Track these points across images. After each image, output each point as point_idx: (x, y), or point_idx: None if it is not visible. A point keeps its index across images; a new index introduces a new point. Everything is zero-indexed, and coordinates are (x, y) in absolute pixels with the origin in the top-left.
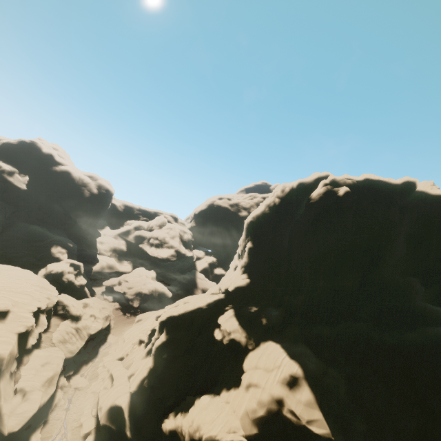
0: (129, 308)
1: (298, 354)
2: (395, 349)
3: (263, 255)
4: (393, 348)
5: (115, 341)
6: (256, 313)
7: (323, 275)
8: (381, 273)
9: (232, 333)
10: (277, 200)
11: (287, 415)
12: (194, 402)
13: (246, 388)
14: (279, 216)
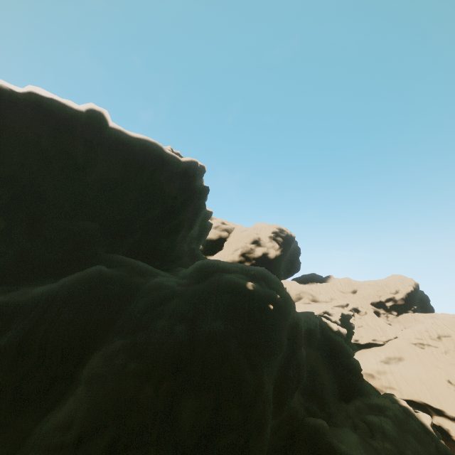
0: None
1: None
2: (1, 309)
3: None
4: None
5: None
6: None
7: None
8: (32, 213)
9: None
10: None
11: None
12: None
13: None
14: None
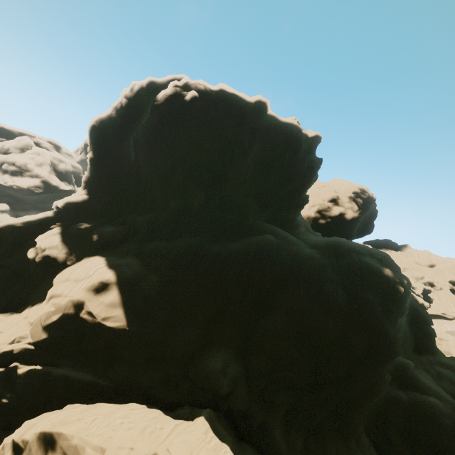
0: None
1: (120, 264)
2: (218, 255)
3: (106, 168)
4: (216, 255)
5: None
6: (88, 230)
7: (172, 193)
8: (222, 190)
9: (47, 250)
10: (124, 101)
11: (84, 317)
12: None
13: (48, 300)
14: (126, 122)
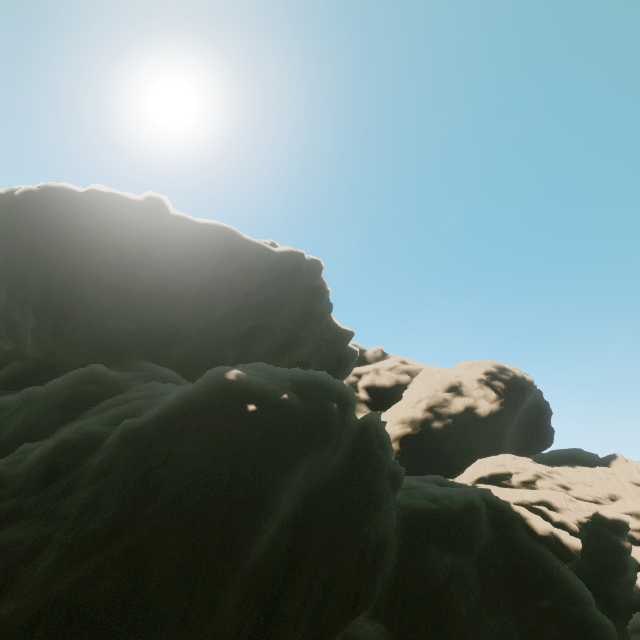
0: None
1: None
2: None
3: None
4: None
5: None
6: None
7: None
8: (61, 309)
9: None
10: None
11: None
12: None
13: None
14: None
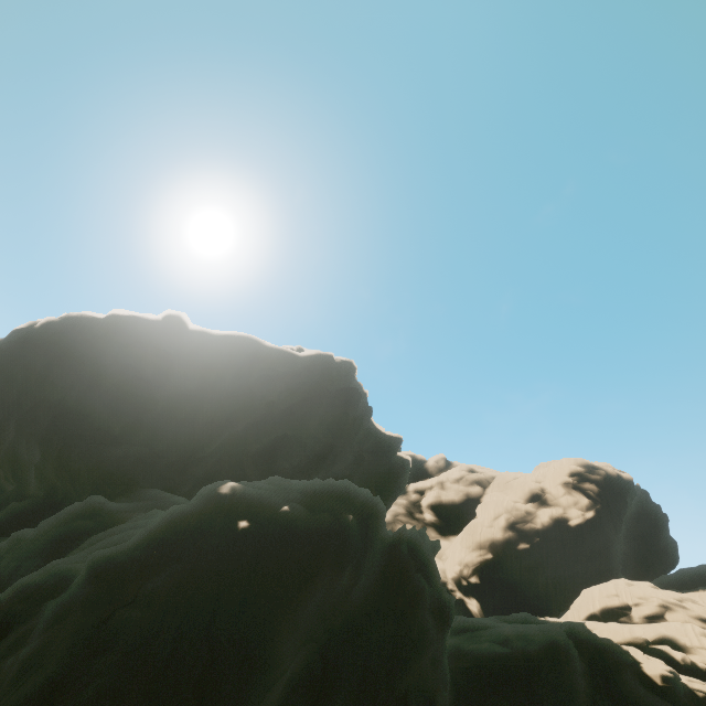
0: None
1: None
2: None
3: None
4: None
5: None
6: None
7: (1, 466)
8: (69, 439)
9: None
10: None
11: None
12: None
13: None
14: None
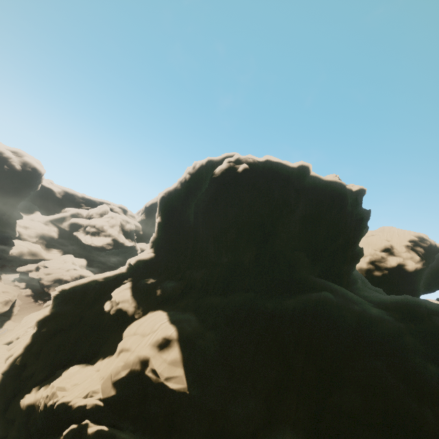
0: (43, 295)
1: (180, 320)
2: (273, 313)
3: (170, 229)
4: (271, 312)
5: (13, 328)
6: (153, 284)
7: (225, 250)
8: (272, 246)
9: (120, 303)
10: (187, 176)
11: (148, 375)
12: (63, 373)
13: (118, 354)
14: (189, 192)
